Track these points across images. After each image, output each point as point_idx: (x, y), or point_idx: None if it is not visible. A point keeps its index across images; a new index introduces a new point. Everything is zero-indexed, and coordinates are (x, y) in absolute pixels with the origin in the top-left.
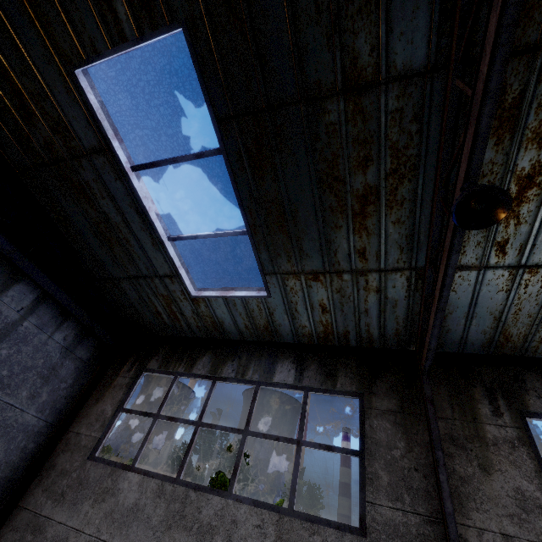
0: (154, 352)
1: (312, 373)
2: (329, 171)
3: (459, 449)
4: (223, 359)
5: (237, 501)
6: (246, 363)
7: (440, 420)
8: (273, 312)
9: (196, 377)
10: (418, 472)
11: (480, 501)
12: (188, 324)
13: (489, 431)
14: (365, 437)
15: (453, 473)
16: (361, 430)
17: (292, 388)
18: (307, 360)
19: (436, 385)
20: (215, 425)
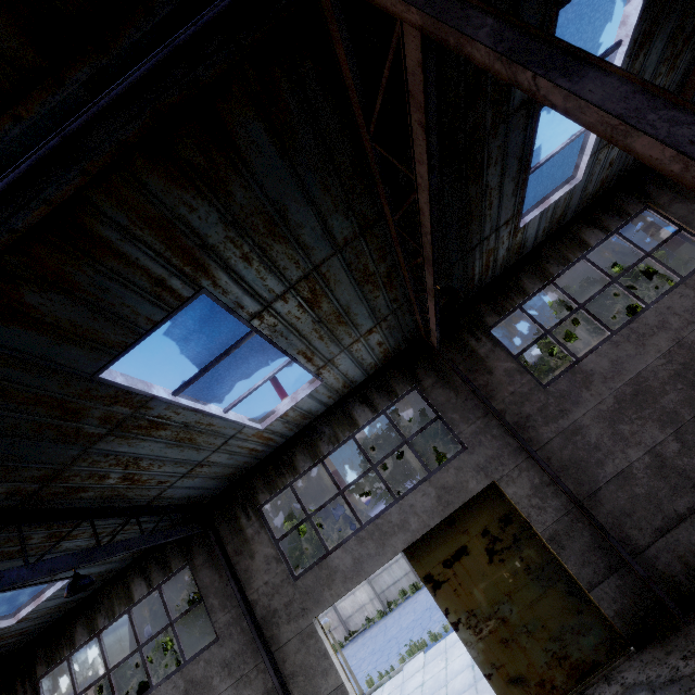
0: (34, 661)
1: (155, 574)
2: (8, 554)
3: (240, 555)
4: (92, 616)
5: (158, 687)
6: (110, 605)
7: (228, 545)
8: (91, 573)
9: (83, 646)
10: (228, 585)
11: (254, 576)
12: (39, 624)
13: (249, 533)
14: (200, 589)
15: (241, 571)
16: (198, 585)
17: (150, 593)
18: (148, 566)
19: (220, 523)
20: (119, 662)
